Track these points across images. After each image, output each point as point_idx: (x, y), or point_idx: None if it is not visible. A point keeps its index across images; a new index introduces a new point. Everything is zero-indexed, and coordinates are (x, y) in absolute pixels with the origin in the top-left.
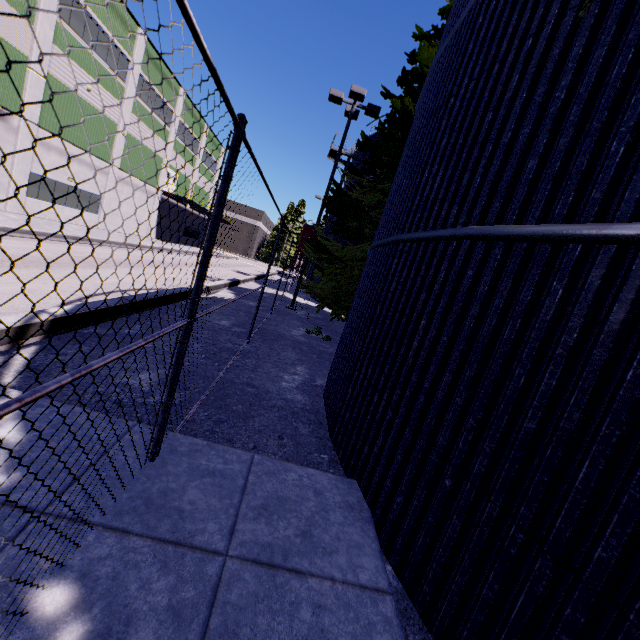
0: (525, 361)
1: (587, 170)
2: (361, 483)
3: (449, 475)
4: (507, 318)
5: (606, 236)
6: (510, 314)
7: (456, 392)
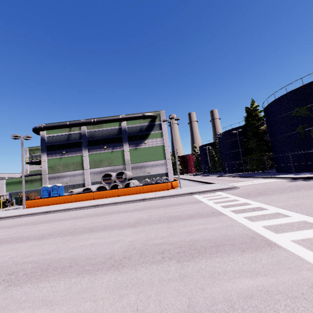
0: (312, 157)
1: (309, 148)
2: (306, 171)
3: (312, 165)
4: (310, 156)
5: (312, 151)
6: (310, 156)
7: (309, 161)
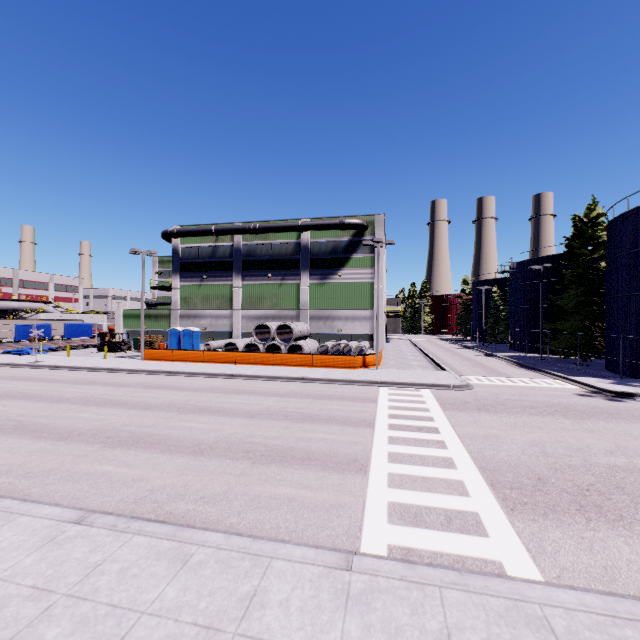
0: None
1: None
2: None
3: None
4: None
5: None
6: None
7: None
